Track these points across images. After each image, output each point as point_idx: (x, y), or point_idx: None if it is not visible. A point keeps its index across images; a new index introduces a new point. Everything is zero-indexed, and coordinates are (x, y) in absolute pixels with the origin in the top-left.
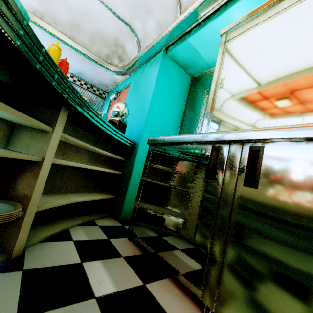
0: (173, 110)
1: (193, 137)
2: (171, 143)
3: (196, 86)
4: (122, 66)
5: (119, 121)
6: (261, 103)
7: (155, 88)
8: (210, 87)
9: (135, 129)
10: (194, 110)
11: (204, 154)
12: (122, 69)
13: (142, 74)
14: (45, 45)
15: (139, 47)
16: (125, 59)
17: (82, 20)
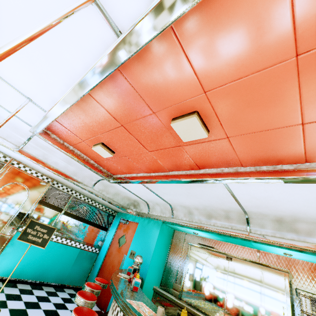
0: (163, 253)
1: (176, 301)
2: (166, 298)
3: (176, 237)
4: (135, 211)
5: (138, 269)
6: (199, 292)
7: (156, 243)
8: (183, 244)
9: (142, 266)
10: (174, 255)
11: (180, 313)
12: (135, 213)
13: (147, 224)
14: (94, 196)
15: (148, 210)
16: (138, 208)
17: (121, 192)
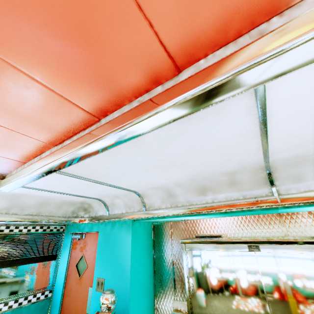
0: (146, 262)
1: None
2: None
3: (158, 232)
4: (89, 216)
5: None
6: None
7: (131, 256)
8: (171, 239)
9: (118, 300)
10: (163, 258)
11: None
12: (89, 221)
13: (112, 230)
14: None
15: (107, 210)
16: (92, 211)
17: (51, 198)
